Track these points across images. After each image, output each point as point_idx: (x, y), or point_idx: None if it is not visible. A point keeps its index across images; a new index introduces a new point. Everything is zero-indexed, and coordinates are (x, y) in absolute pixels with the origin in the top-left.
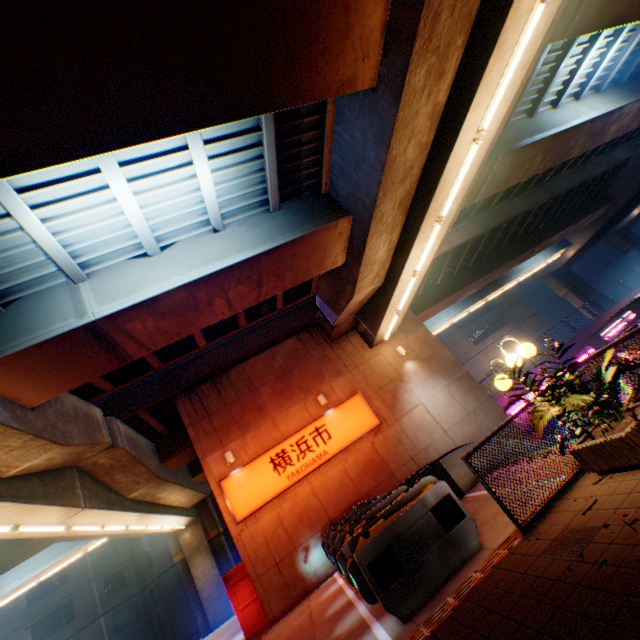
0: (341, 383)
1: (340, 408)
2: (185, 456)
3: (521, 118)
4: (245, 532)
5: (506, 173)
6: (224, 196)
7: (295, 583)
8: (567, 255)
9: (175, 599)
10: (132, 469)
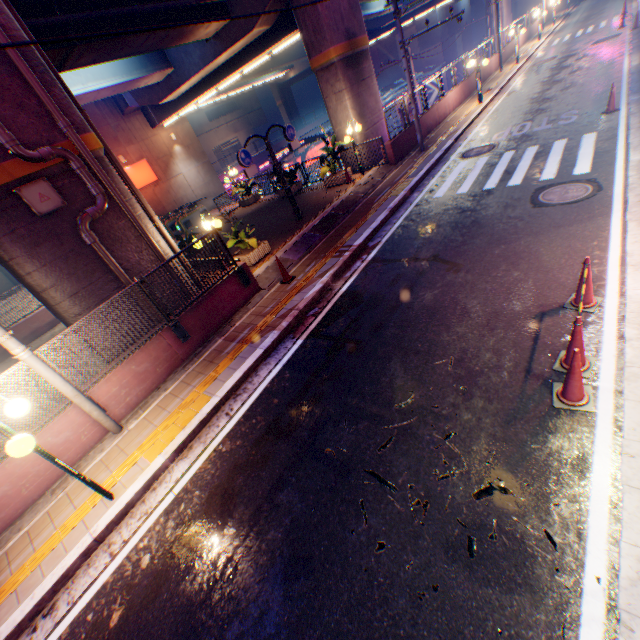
0: (134, 151)
1: (135, 168)
2: None
3: None
4: None
5: None
6: None
7: None
8: (290, 77)
9: None
10: None
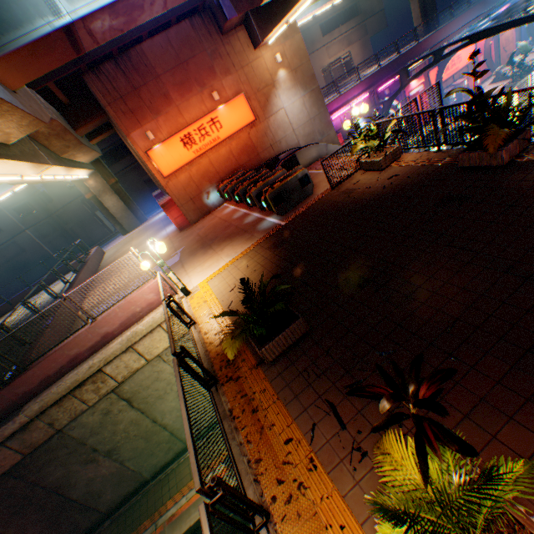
0: (230, 83)
1: (229, 106)
2: (91, 127)
3: None
4: (170, 184)
5: None
6: None
7: (203, 209)
8: None
9: (83, 221)
10: (64, 138)
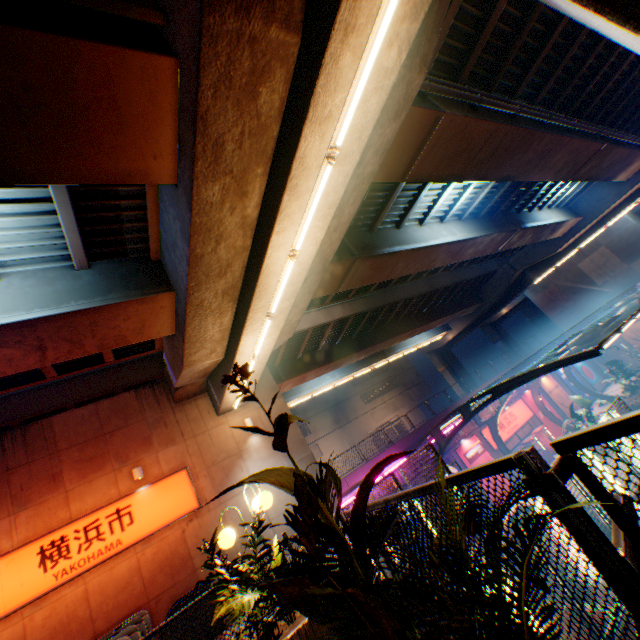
0: (171, 453)
1: (158, 485)
2: None
3: (390, 227)
4: None
5: (369, 272)
6: (2, 243)
7: None
8: (448, 337)
9: None
10: None
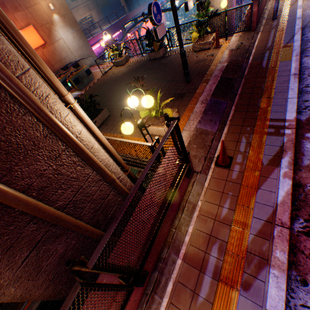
0: (21, 17)
1: (24, 32)
2: None
3: None
4: None
5: None
6: None
7: None
8: None
9: None
10: None
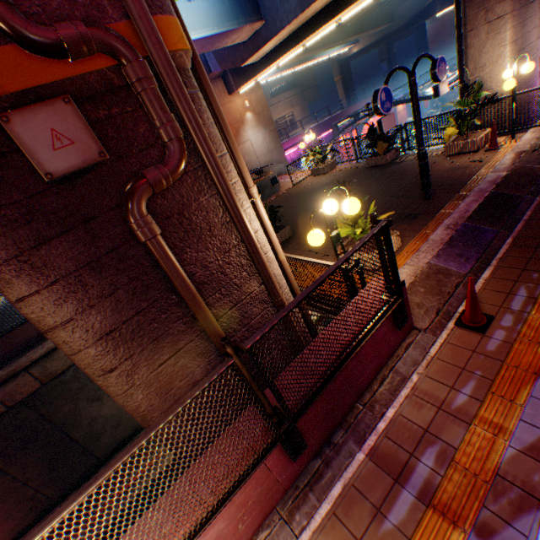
0: None
1: None
2: None
3: None
4: None
5: None
6: None
7: None
8: (353, 52)
9: None
10: None
